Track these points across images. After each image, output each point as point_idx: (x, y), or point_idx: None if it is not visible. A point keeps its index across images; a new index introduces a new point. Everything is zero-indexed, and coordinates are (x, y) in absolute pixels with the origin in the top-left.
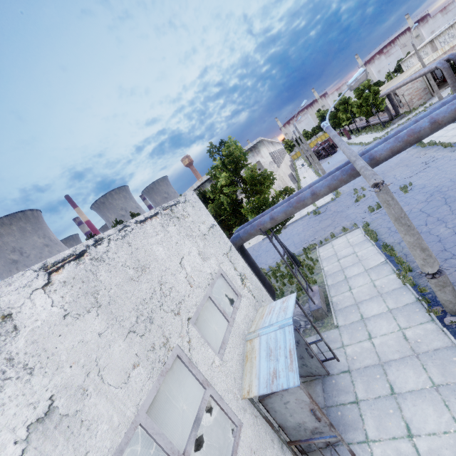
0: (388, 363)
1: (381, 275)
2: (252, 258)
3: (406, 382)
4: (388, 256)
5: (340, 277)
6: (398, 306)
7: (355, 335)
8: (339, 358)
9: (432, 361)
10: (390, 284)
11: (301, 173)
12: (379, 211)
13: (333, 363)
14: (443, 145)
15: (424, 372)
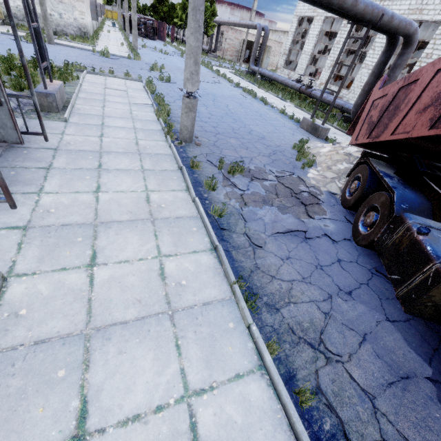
0: (109, 153)
1: (142, 110)
2: None
3: (118, 164)
4: (156, 104)
5: (98, 97)
6: (144, 128)
7: (85, 131)
8: (50, 139)
9: (150, 158)
10: (146, 116)
11: (107, 28)
12: (167, 82)
13: (37, 141)
14: (229, 79)
15: (139, 162)
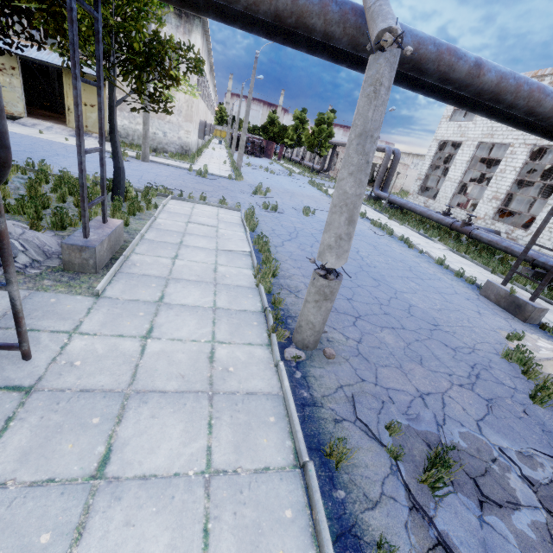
0: (145, 396)
1: (234, 263)
2: None
3: (153, 449)
4: (256, 251)
5: (173, 238)
6: (232, 307)
7: (121, 321)
8: (37, 352)
9: (232, 414)
10: (238, 278)
11: (213, 145)
12: (273, 212)
13: (6, 360)
14: None
15: (204, 435)
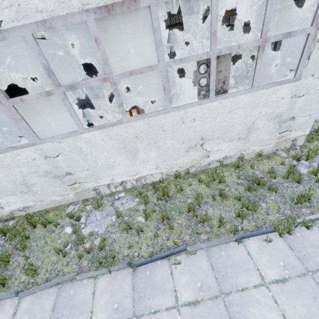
0: None
1: None
2: None
3: None
4: None
5: None
6: None
7: None
8: None
9: None
10: None
11: None
12: None
13: None
14: None
15: None
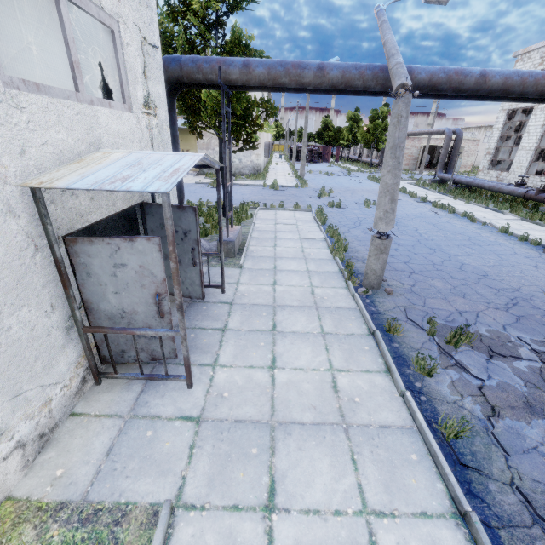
0: (283, 307)
1: (314, 246)
2: (177, 132)
3: (294, 324)
4: (329, 237)
5: (269, 235)
6: (319, 270)
7: (258, 278)
8: (226, 290)
9: (330, 315)
10: (319, 254)
11: (275, 160)
12: (337, 208)
13: (215, 293)
14: (411, 194)
15: (317, 321)
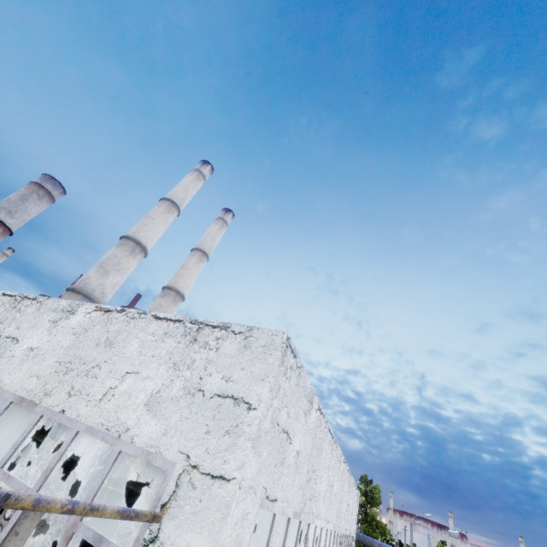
0: None
1: None
2: None
3: None
4: None
5: None
6: None
7: None
8: None
9: None
10: None
11: None
12: None
13: None
14: None
15: None
